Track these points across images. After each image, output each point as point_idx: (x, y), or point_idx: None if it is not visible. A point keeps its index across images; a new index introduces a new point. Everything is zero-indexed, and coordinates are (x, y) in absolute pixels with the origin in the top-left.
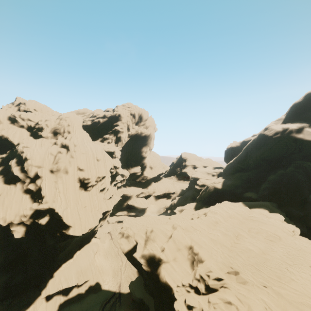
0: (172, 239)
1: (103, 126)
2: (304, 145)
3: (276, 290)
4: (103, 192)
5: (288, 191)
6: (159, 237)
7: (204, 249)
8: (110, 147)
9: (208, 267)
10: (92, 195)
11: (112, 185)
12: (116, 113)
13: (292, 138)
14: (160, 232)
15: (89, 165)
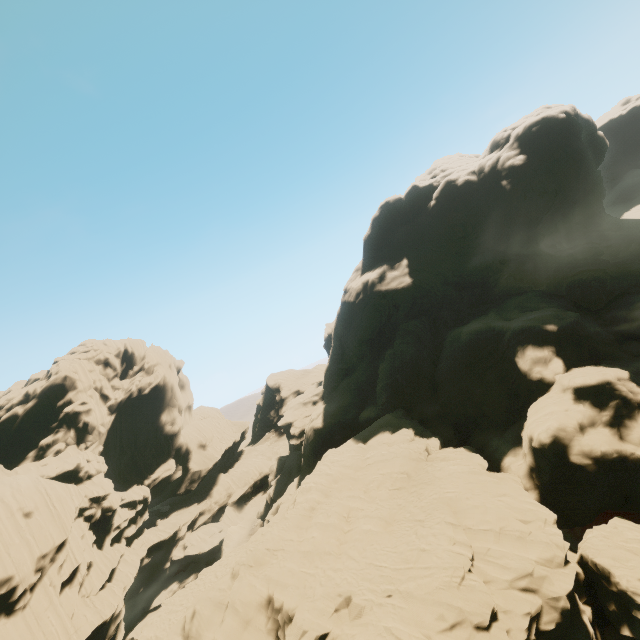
0: (230, 608)
1: (30, 421)
2: (397, 298)
3: (404, 591)
4: (76, 583)
5: (408, 379)
6: (207, 621)
7: (290, 587)
8: (62, 463)
9: (300, 624)
10: (35, 614)
11: (108, 546)
12: (55, 378)
13: (379, 294)
14: (209, 605)
15: (2, 543)
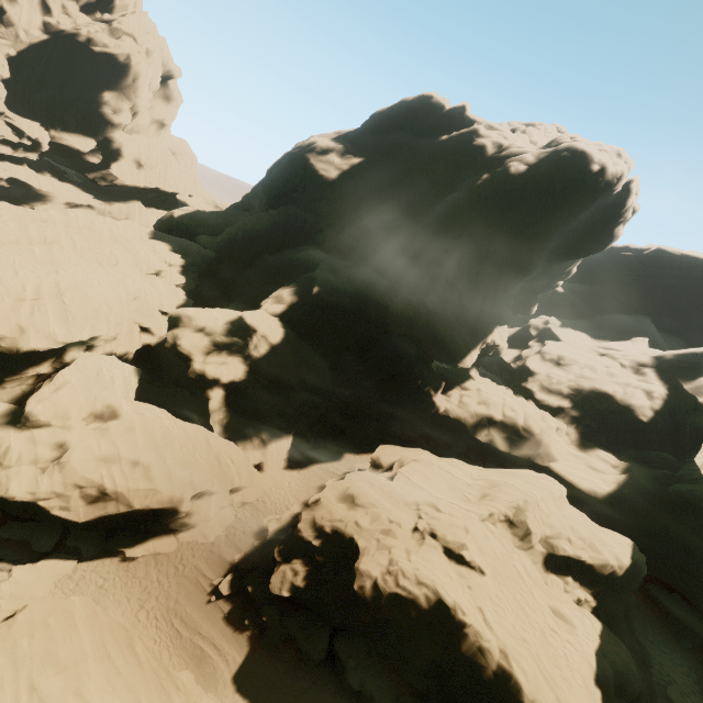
0: None
1: None
2: (312, 180)
3: None
4: None
5: (243, 242)
6: None
7: None
8: None
9: None
10: None
11: None
12: None
13: (304, 162)
14: None
15: None
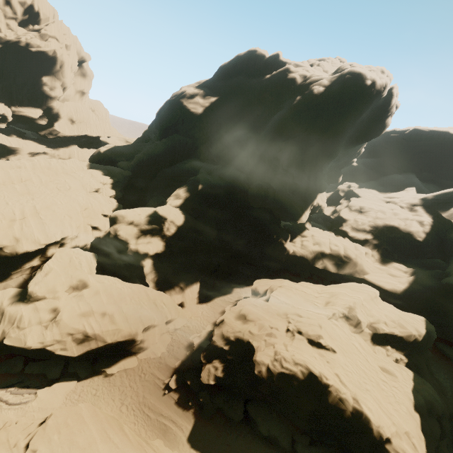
0: None
1: None
2: (186, 116)
3: None
4: None
5: (148, 163)
6: None
7: None
8: None
9: None
10: None
11: None
12: None
13: (180, 105)
14: None
15: None
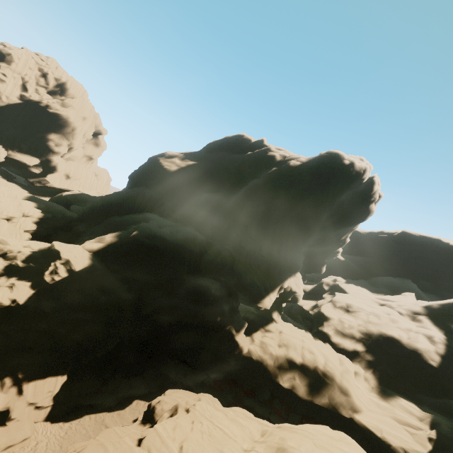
0: None
1: None
2: (159, 172)
3: None
4: None
5: (101, 208)
6: None
7: None
8: None
9: None
10: None
11: None
12: (5, 49)
13: (156, 161)
14: None
15: None
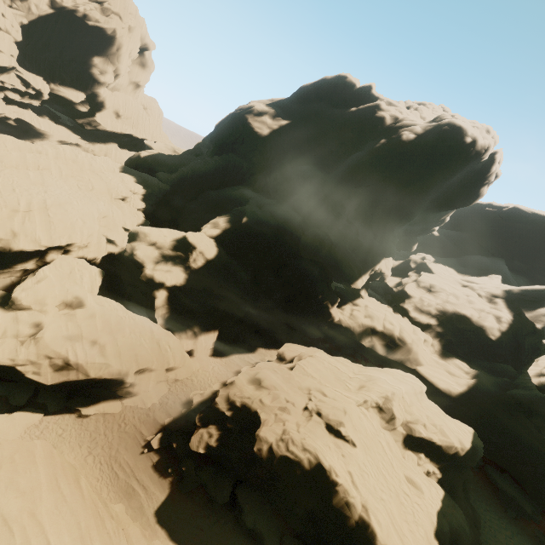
0: None
1: None
2: (248, 135)
3: None
4: None
5: (192, 180)
6: None
7: None
8: None
9: None
10: None
11: None
12: None
13: (244, 121)
14: None
15: None
